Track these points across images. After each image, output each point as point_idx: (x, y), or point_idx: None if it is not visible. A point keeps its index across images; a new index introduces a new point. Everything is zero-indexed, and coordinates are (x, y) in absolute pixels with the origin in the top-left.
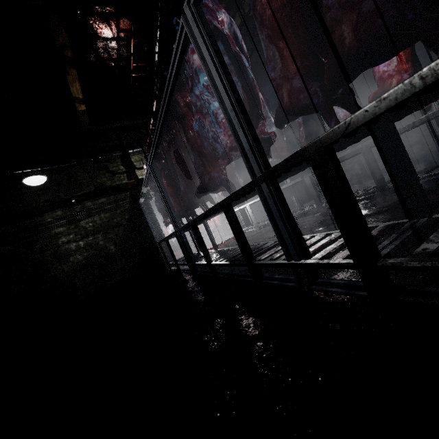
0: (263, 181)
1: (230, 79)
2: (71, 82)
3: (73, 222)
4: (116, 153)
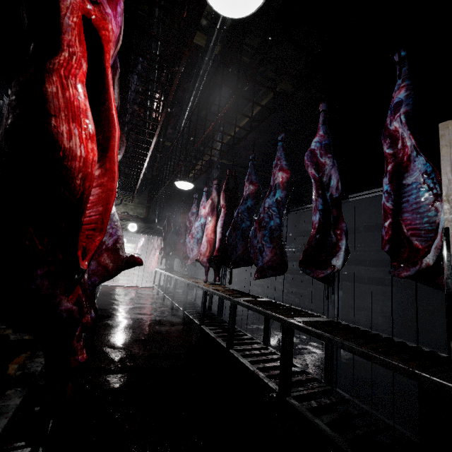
0: None
1: None
2: None
3: None
4: None
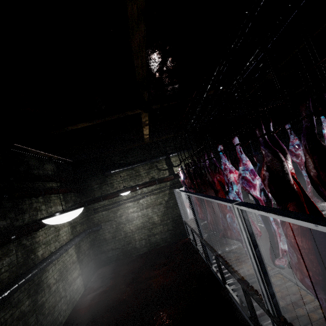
0: (274, 322)
1: (258, 254)
2: (145, 130)
3: (136, 200)
4: (162, 157)
